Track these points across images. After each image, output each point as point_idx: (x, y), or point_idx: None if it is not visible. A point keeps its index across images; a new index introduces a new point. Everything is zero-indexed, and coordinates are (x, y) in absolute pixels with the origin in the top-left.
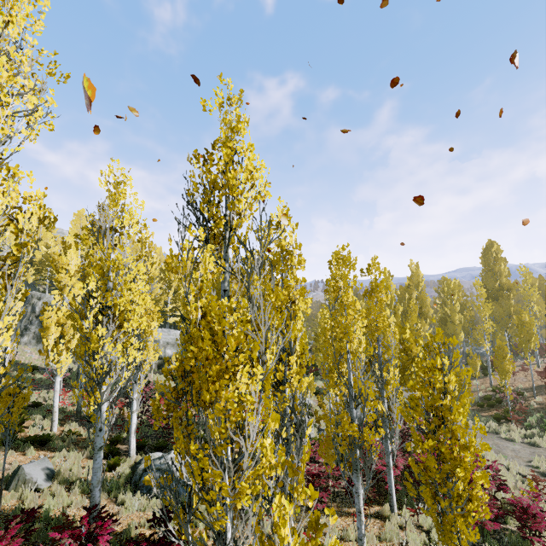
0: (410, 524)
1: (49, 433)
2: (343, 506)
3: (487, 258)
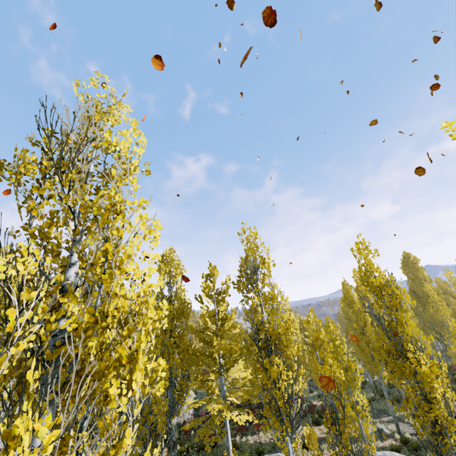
0: None
1: None
2: None
3: (408, 267)
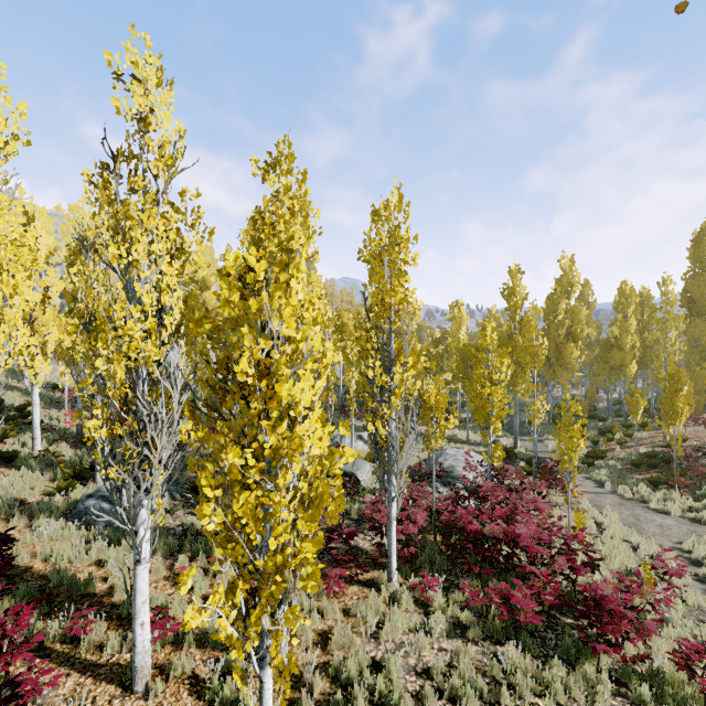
0: (408, 600)
1: (16, 450)
2: (327, 566)
3: (700, 248)
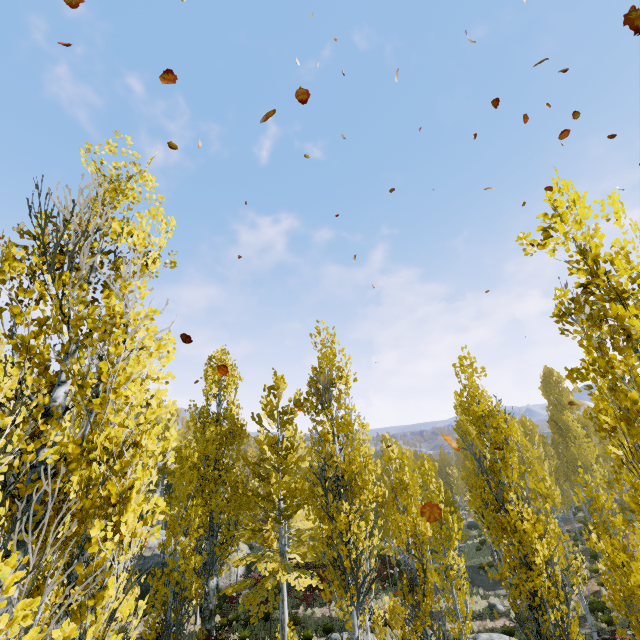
0: None
1: None
2: None
3: (549, 387)
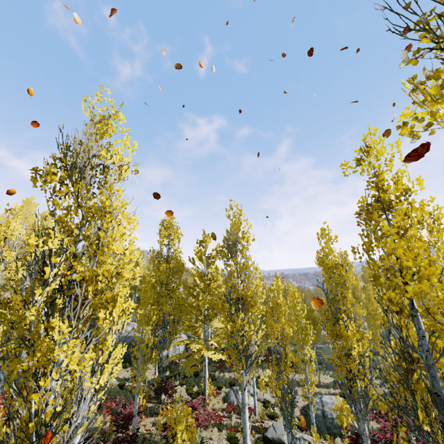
0: None
1: None
2: None
3: None
